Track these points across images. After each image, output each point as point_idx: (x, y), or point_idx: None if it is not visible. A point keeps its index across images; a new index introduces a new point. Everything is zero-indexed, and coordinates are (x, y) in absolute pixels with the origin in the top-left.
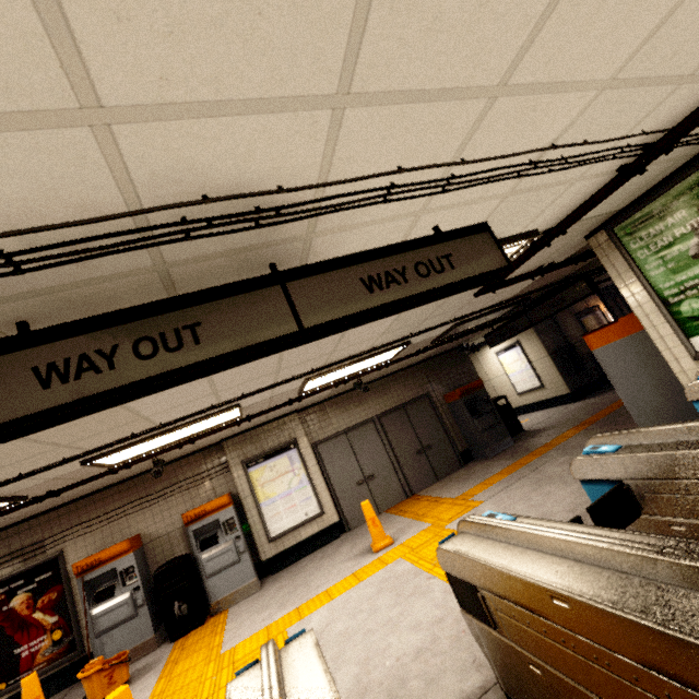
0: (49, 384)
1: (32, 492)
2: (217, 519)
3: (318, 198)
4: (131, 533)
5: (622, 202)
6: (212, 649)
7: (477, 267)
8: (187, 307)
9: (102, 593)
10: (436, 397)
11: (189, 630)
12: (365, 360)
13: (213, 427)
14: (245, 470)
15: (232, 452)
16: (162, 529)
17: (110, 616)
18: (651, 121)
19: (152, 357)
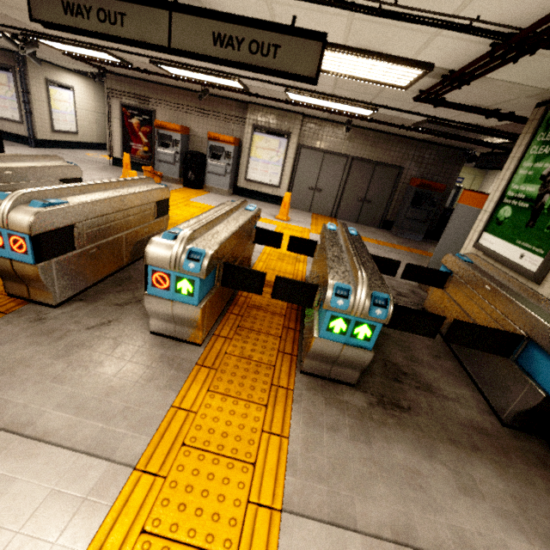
0: (67, 14)
1: (134, 63)
2: (224, 148)
3: None
4: (186, 124)
5: None
6: (189, 197)
7: (292, 66)
8: (122, 1)
9: (164, 144)
10: (406, 174)
11: (191, 188)
12: (333, 102)
13: (229, 87)
14: (252, 131)
15: (251, 115)
16: (200, 133)
17: (164, 156)
18: (484, 11)
19: (103, 23)
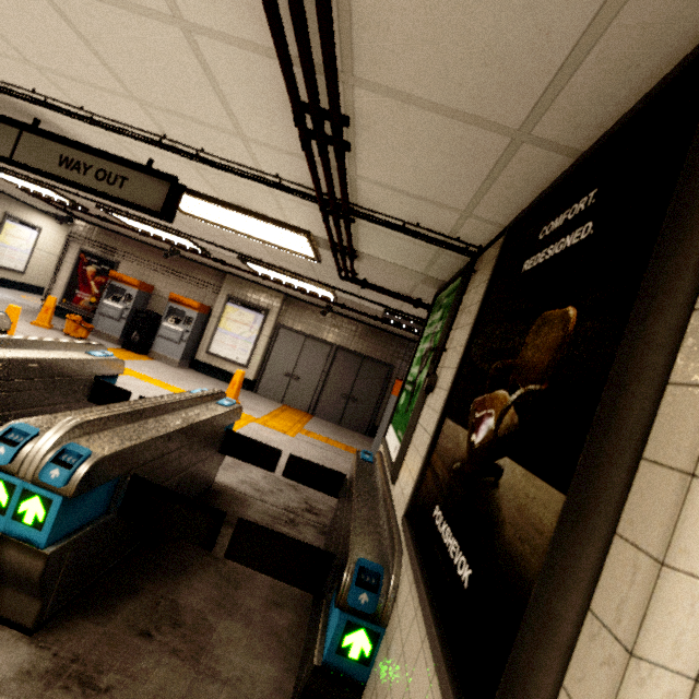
0: None
1: (90, 209)
2: (186, 312)
3: (5, 85)
4: (152, 283)
5: (427, 270)
6: None
7: (138, 198)
8: None
9: (116, 297)
10: (397, 374)
11: (132, 351)
12: (287, 277)
13: (190, 248)
14: (225, 301)
15: (227, 284)
16: (166, 294)
17: (109, 310)
18: (276, 168)
19: None
